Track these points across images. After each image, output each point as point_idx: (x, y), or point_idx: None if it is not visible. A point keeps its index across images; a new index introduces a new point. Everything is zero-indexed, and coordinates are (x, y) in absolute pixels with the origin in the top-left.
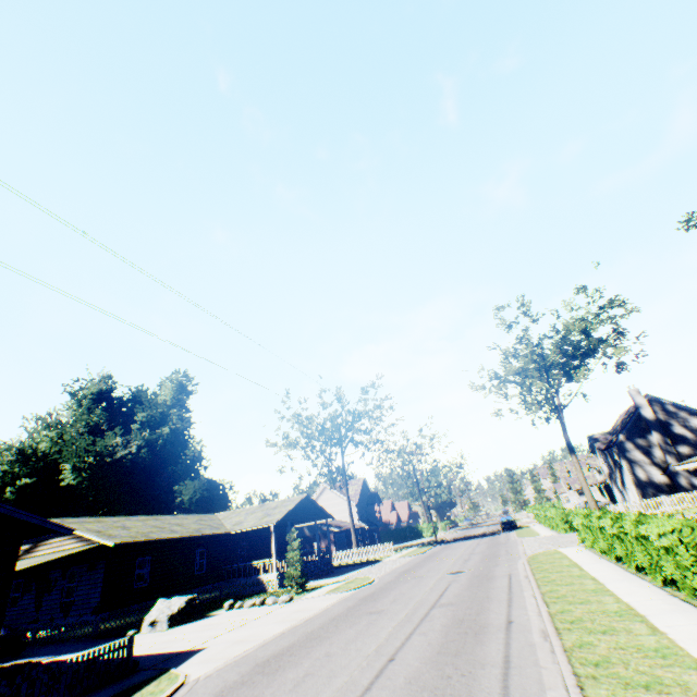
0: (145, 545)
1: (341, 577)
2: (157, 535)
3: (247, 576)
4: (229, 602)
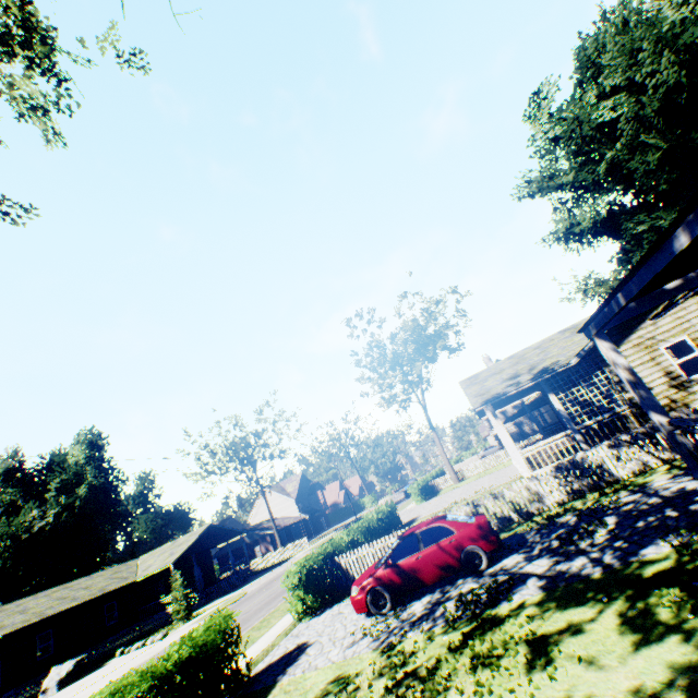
0: (44, 621)
1: (236, 592)
2: (53, 610)
3: (159, 612)
4: (120, 650)
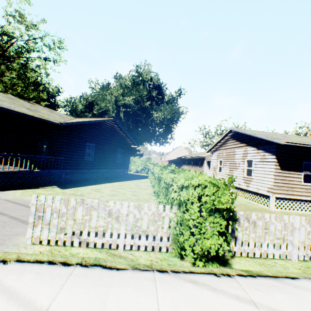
0: None
1: None
2: None
3: None
4: None
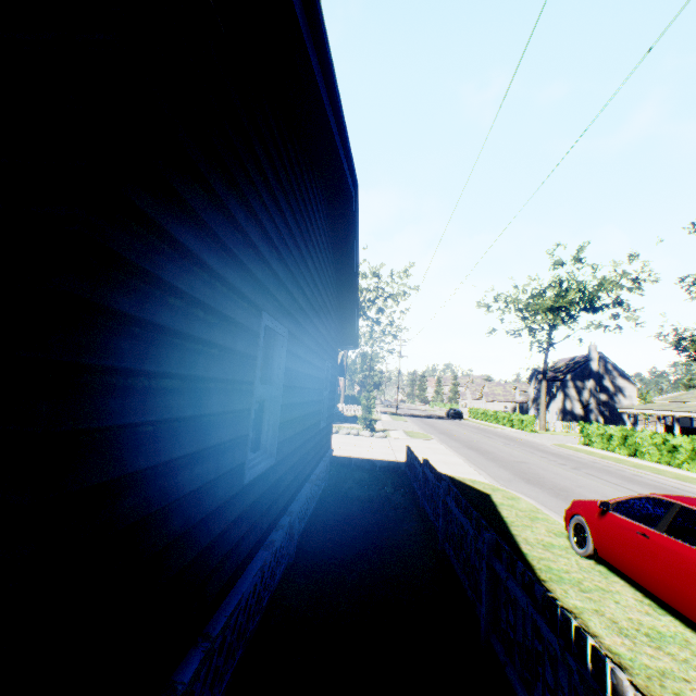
0: None
1: (377, 426)
2: None
3: None
4: None
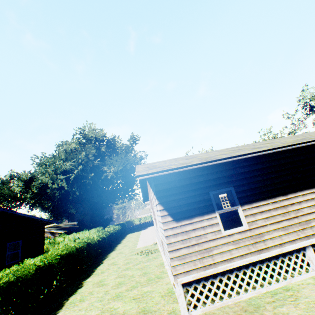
0: None
1: None
2: None
3: None
4: None
